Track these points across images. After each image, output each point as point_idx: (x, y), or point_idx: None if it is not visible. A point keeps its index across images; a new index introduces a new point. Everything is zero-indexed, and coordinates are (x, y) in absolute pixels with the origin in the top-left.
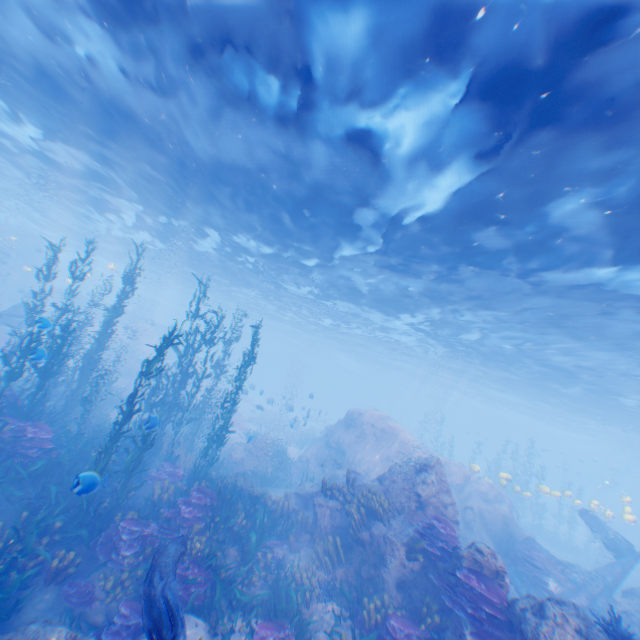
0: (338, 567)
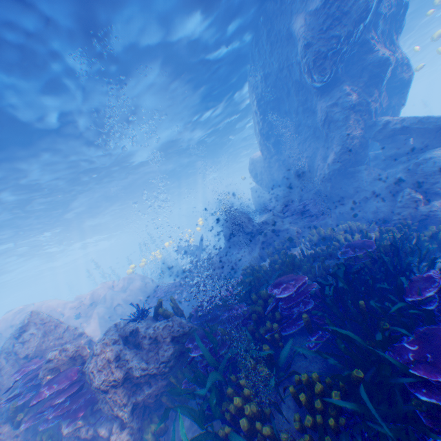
0: None
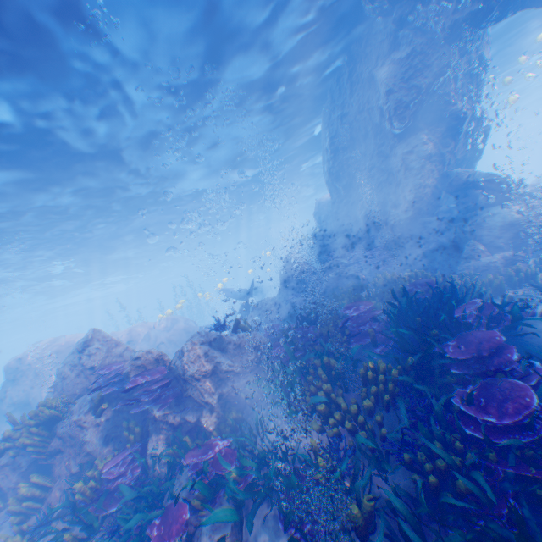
0: (48, 494)
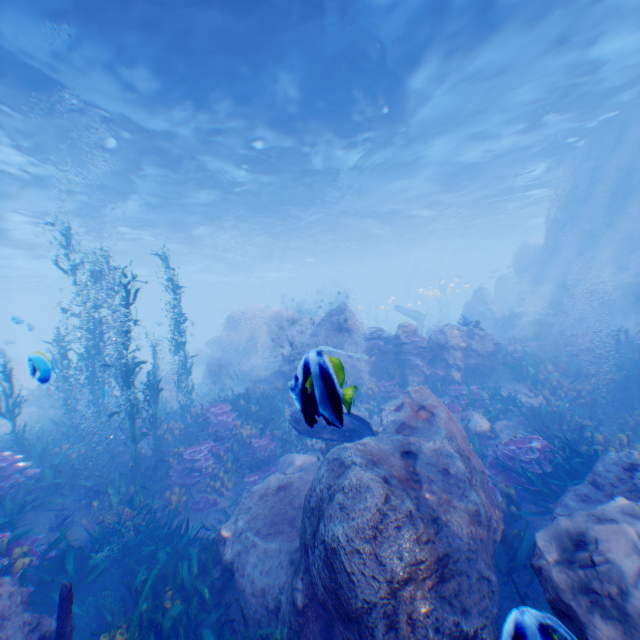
0: None
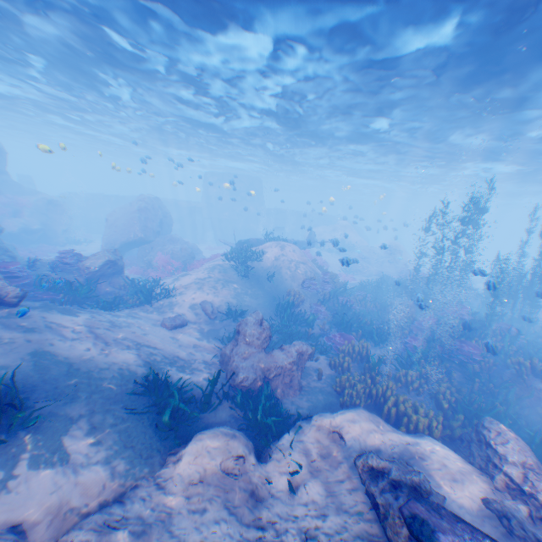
0: None
